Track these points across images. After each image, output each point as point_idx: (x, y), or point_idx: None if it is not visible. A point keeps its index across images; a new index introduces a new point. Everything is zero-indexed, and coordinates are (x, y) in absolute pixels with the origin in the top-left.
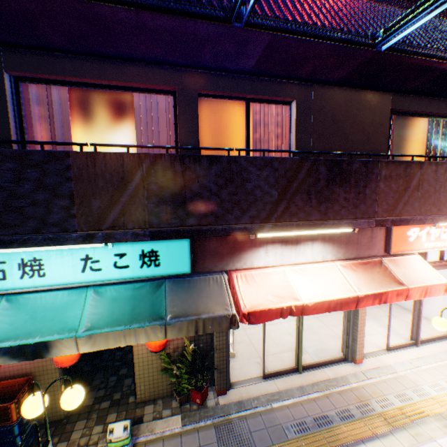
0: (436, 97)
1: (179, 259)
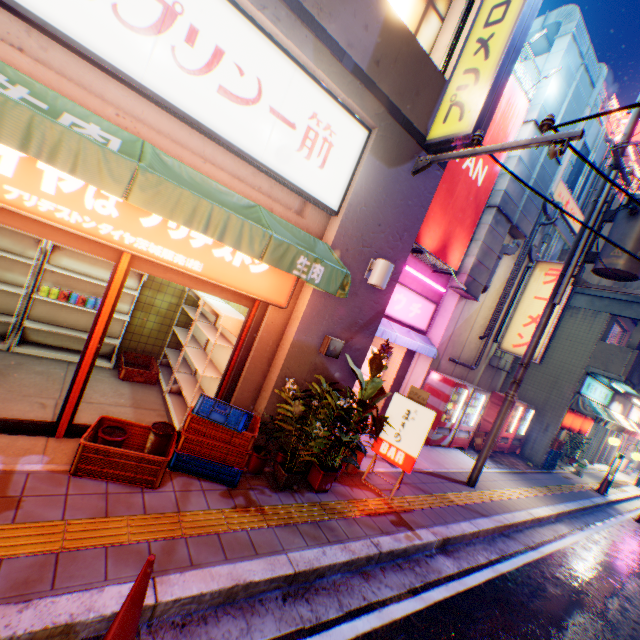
0: None
1: (607, 399)
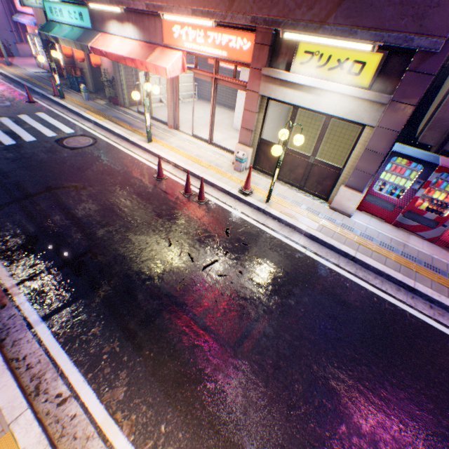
0: None
1: (88, 20)
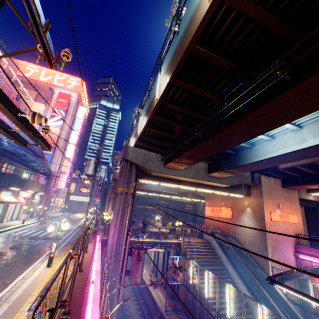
0: (31, 168)
1: None
